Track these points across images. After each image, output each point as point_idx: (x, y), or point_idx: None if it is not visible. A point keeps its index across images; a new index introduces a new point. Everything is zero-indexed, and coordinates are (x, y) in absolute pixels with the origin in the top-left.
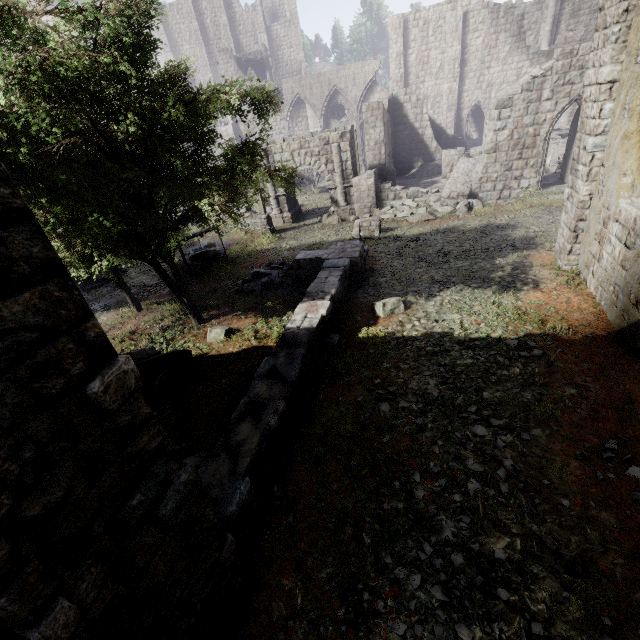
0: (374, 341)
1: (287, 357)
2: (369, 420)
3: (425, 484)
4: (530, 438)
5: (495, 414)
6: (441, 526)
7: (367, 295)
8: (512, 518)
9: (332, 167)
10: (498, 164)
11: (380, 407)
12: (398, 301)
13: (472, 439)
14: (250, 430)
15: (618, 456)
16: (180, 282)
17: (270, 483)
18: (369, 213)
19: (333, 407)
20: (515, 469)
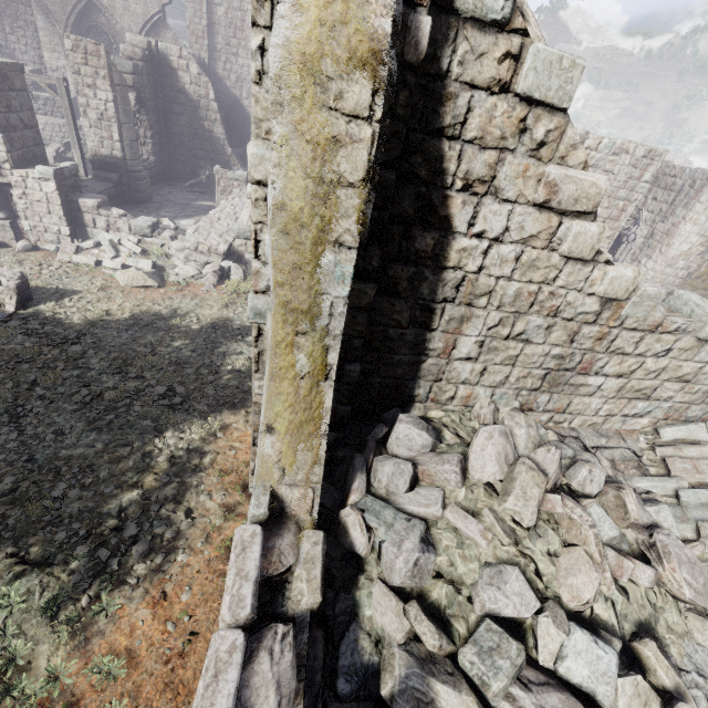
0: None
1: None
2: None
3: None
4: None
5: None
6: None
7: None
8: None
9: None
10: None
11: None
12: None
13: None
14: None
15: None
16: None
17: None
18: (58, 243)
19: None
20: None
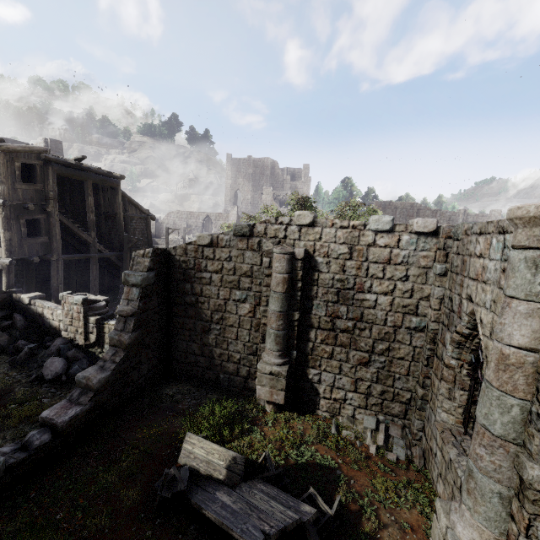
0: None
1: None
2: None
3: None
4: None
5: None
6: None
7: None
8: None
9: None
10: None
11: None
12: None
13: None
14: None
15: None
16: None
17: None
18: None
19: None
20: None
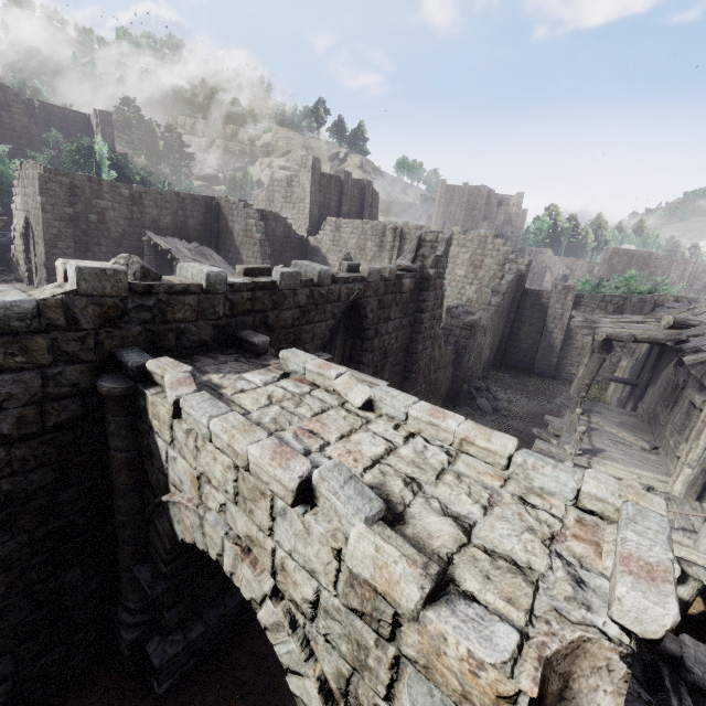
0: None
1: None
2: None
3: None
4: None
5: None
6: None
7: None
8: None
9: None
10: None
11: None
12: None
13: None
14: None
15: None
16: None
17: None
18: None
19: None
20: None
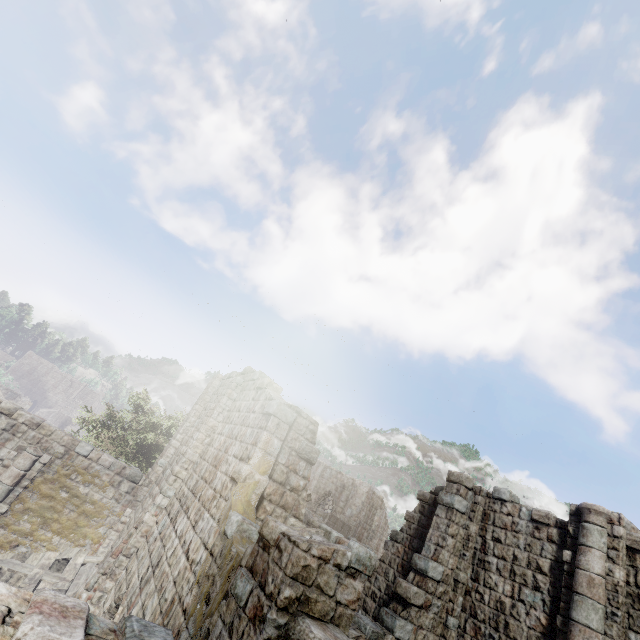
0: None
1: None
2: None
3: None
4: None
5: None
6: None
7: None
8: None
9: None
10: None
11: None
12: None
13: None
14: None
15: None
16: None
17: None
18: None
19: None
20: None
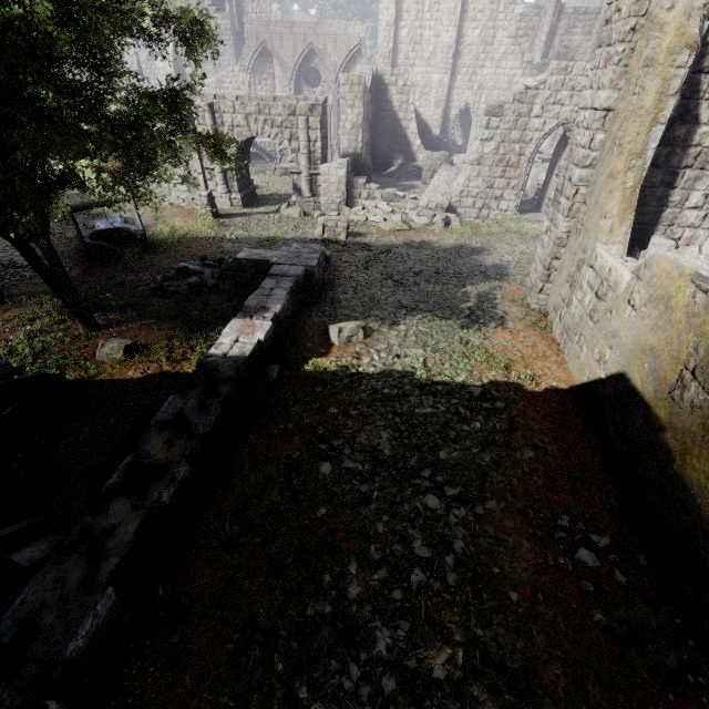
0: (323, 377)
1: (202, 397)
2: (304, 485)
3: (362, 577)
4: (484, 512)
5: (450, 480)
6: (375, 637)
7: (322, 314)
8: (457, 622)
9: (297, 145)
10: (481, 179)
11: (319, 467)
12: (357, 327)
13: (422, 513)
14: (127, 511)
15: (569, 535)
16: (58, 272)
17: (155, 581)
18: (337, 211)
19: (258, 468)
20: (465, 553)
